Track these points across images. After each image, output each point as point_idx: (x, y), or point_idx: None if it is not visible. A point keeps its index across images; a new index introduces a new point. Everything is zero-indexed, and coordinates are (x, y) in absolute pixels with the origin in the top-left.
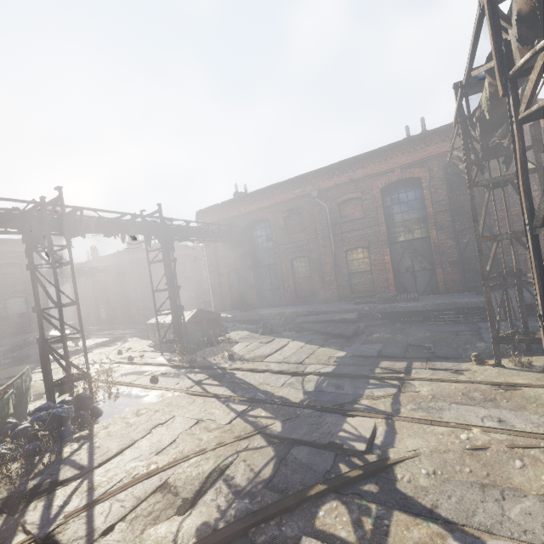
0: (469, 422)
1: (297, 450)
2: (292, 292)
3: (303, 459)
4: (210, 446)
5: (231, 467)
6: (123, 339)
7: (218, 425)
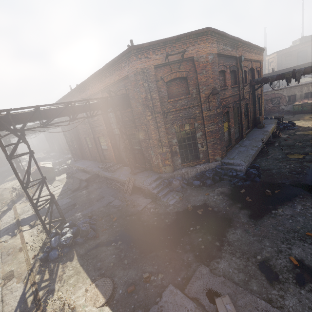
0: None
1: None
2: (89, 154)
3: None
4: None
5: None
6: None
7: None
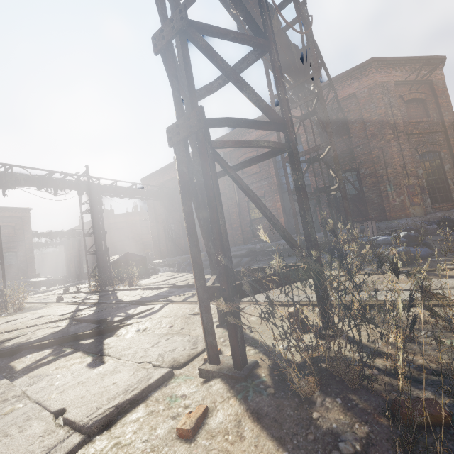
0: None
1: (76, 326)
2: None
3: (72, 330)
4: (23, 327)
5: (19, 338)
6: (83, 283)
7: (51, 317)
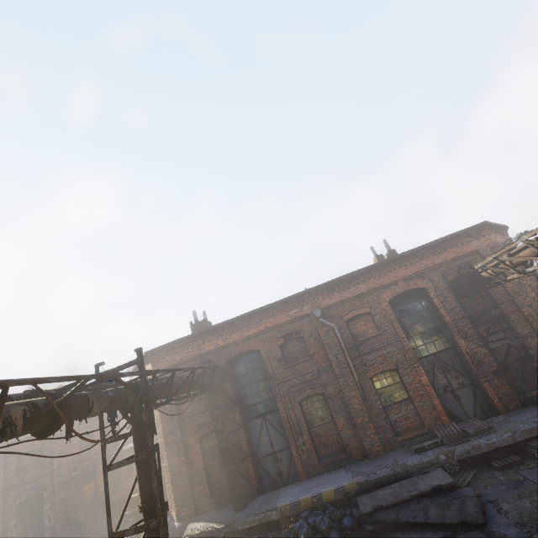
0: None
1: None
2: (311, 452)
3: None
4: None
5: None
6: None
7: None
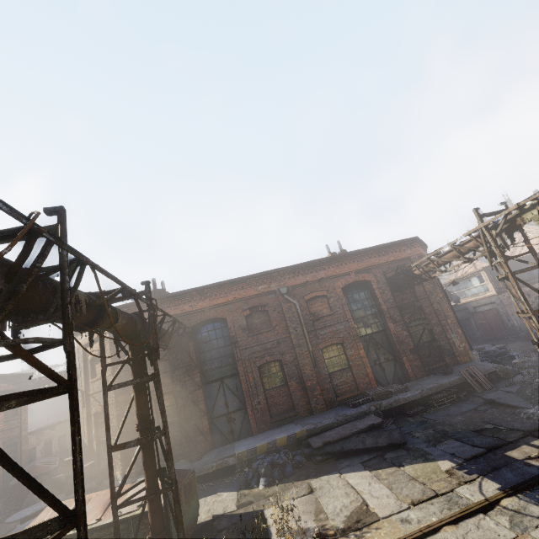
0: None
1: None
2: (265, 411)
3: None
4: None
5: None
6: None
7: None
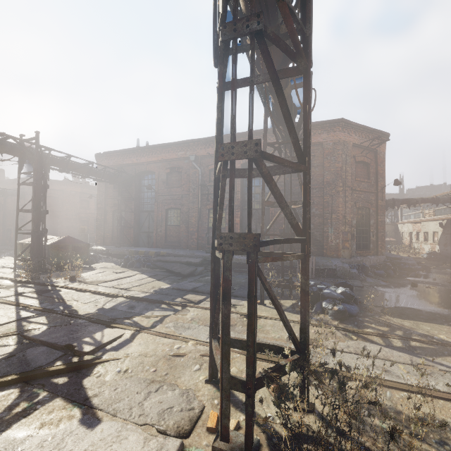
0: (197, 338)
1: (33, 349)
2: (163, 237)
3: (30, 356)
4: None
5: None
6: None
7: None
